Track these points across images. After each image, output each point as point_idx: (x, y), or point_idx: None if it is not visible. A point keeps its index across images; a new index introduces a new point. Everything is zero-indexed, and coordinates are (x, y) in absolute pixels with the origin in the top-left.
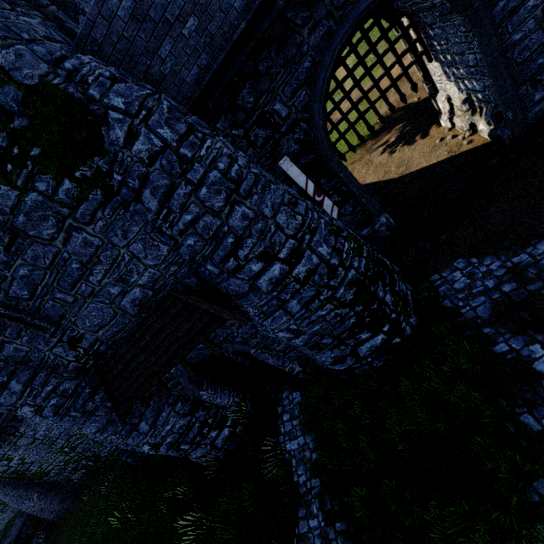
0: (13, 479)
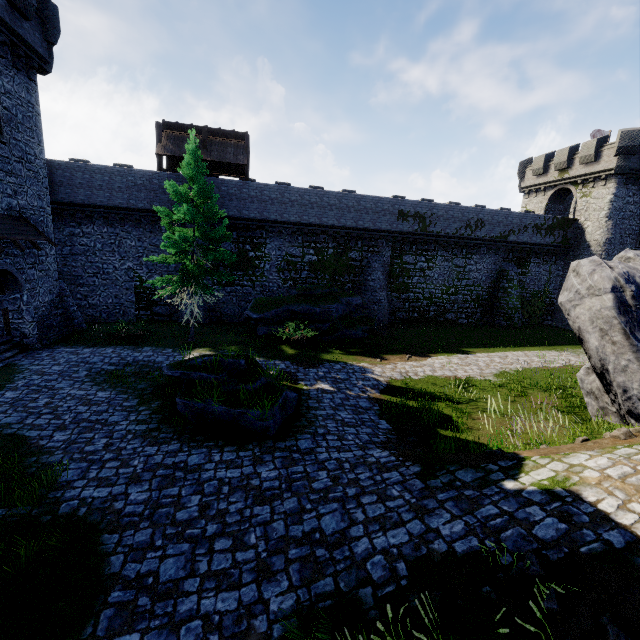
0: (387, 272)
